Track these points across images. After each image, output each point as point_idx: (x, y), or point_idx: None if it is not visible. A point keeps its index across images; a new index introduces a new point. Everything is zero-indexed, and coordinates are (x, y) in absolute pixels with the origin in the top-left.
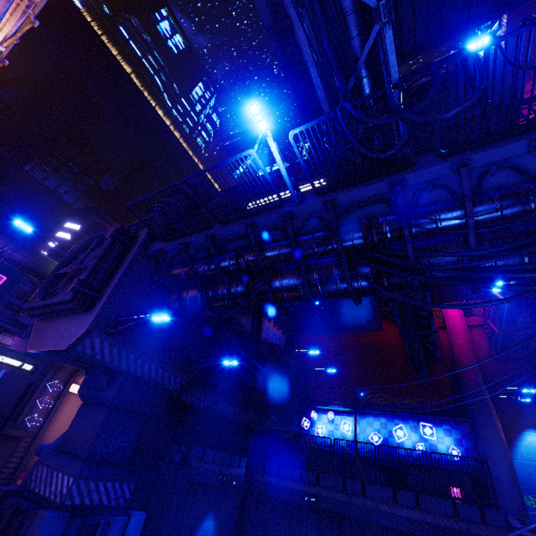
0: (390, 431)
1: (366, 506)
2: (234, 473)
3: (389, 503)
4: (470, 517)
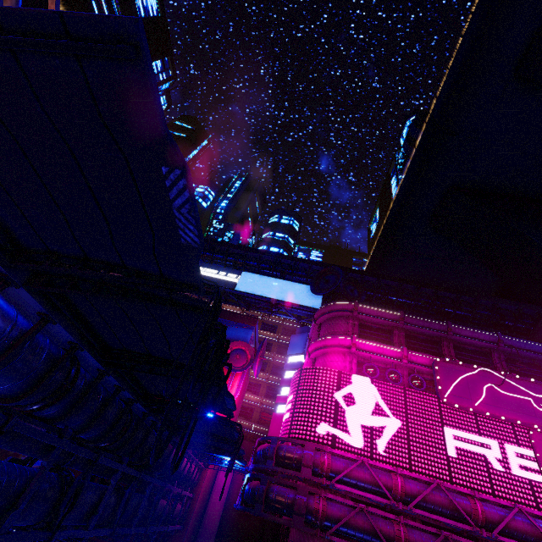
0: None
1: None
2: None
3: None
4: None
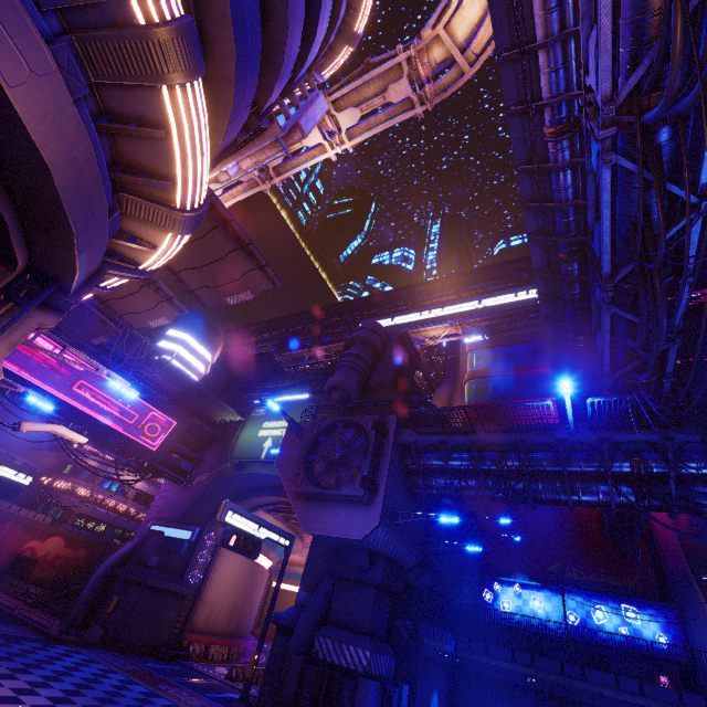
0: (588, 612)
1: (588, 690)
2: (445, 649)
3: (613, 689)
4: (696, 706)
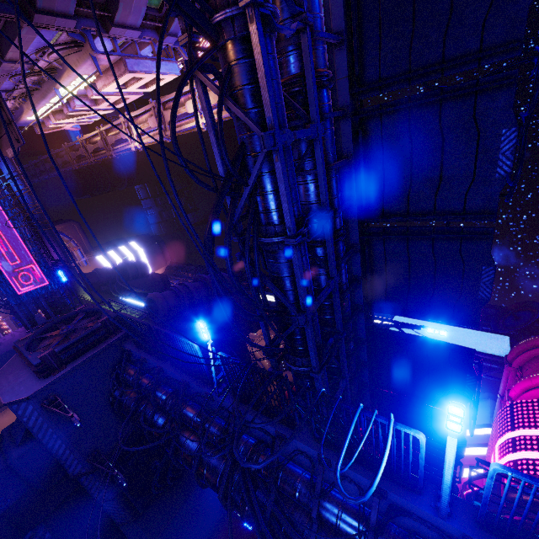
0: None
1: None
2: None
3: None
4: None
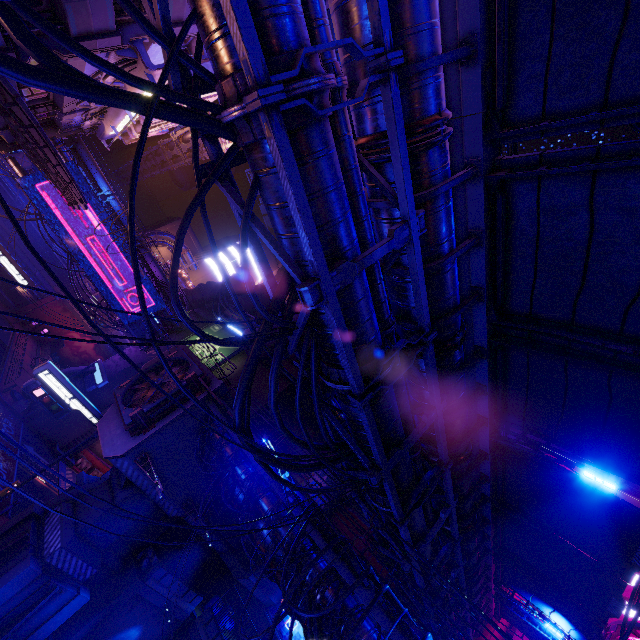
0: None
1: None
2: (181, 605)
3: None
4: None
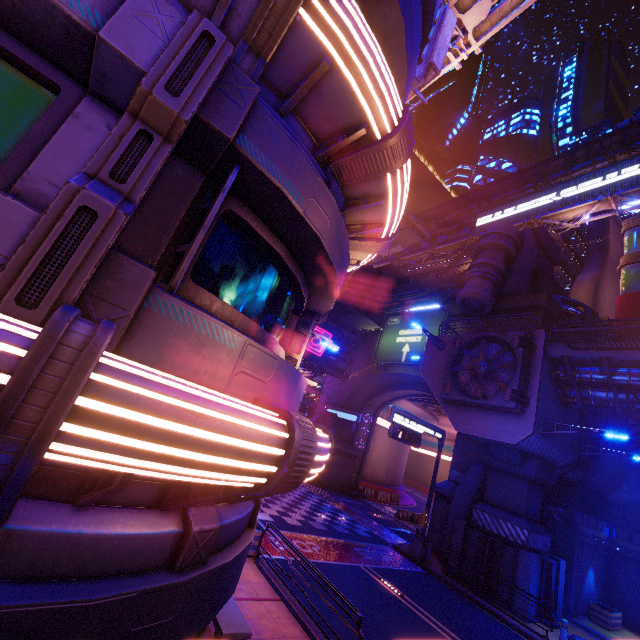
0: None
1: None
2: (600, 536)
3: None
4: None
